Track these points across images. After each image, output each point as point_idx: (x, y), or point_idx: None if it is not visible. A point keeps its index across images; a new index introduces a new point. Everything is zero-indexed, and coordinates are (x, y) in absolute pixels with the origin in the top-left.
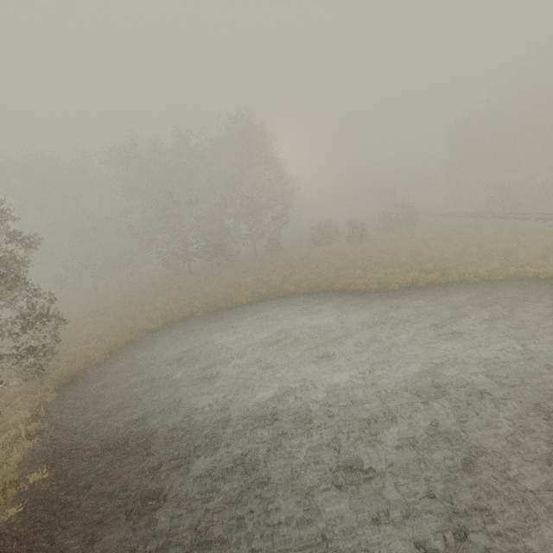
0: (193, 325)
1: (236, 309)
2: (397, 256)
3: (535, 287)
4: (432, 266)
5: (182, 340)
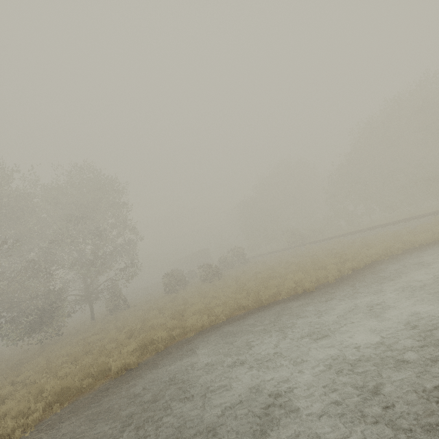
0: None
1: (124, 383)
2: (279, 270)
3: (438, 246)
4: (336, 259)
5: None
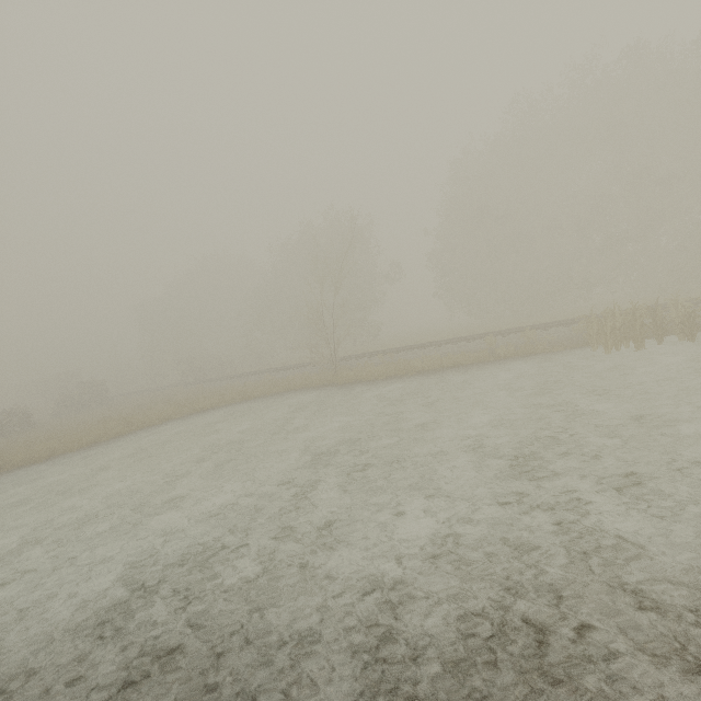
0: None
1: None
2: (79, 428)
3: (200, 415)
4: (118, 422)
5: None
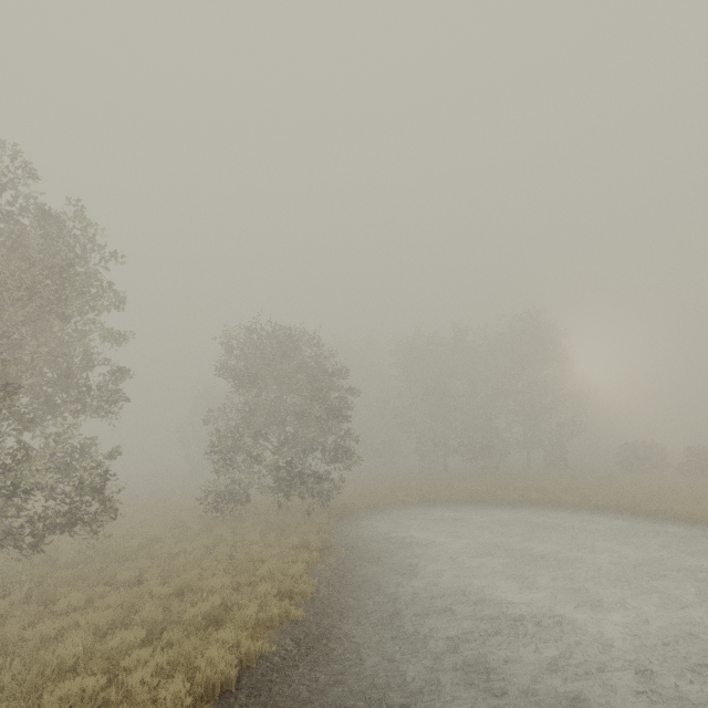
0: (450, 507)
1: (500, 506)
2: None
3: None
4: None
5: (440, 515)
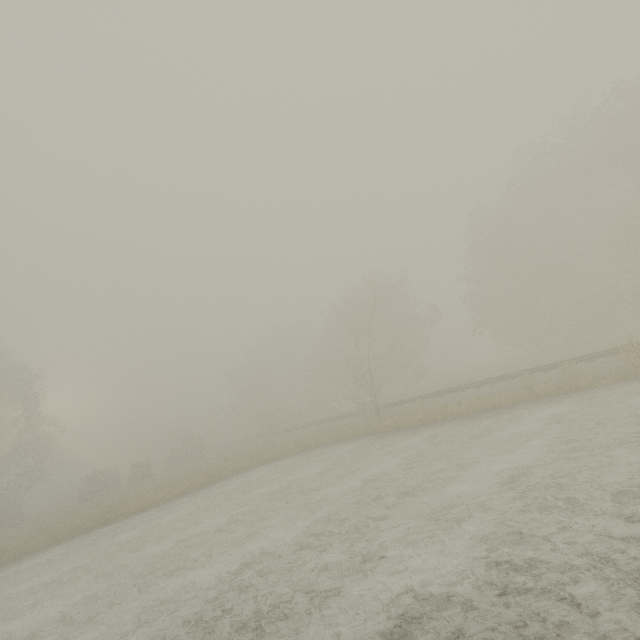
0: None
1: None
2: (178, 479)
3: (264, 466)
4: (203, 474)
5: None
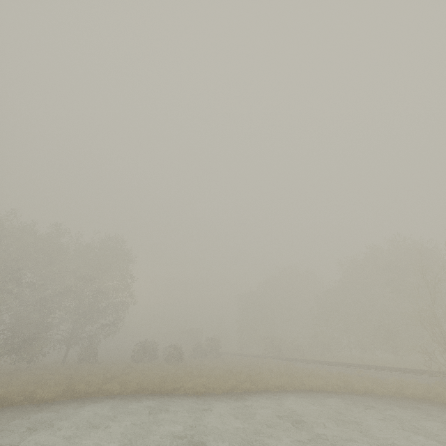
0: None
1: (37, 407)
2: (213, 372)
3: (313, 394)
4: (244, 377)
5: None
